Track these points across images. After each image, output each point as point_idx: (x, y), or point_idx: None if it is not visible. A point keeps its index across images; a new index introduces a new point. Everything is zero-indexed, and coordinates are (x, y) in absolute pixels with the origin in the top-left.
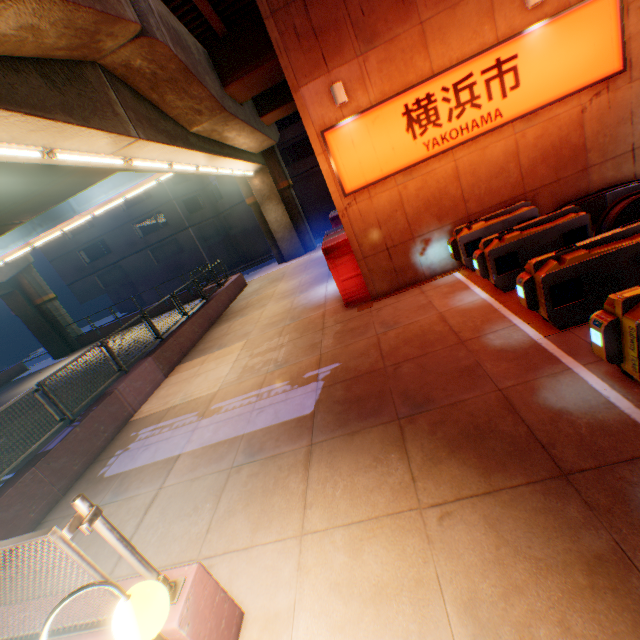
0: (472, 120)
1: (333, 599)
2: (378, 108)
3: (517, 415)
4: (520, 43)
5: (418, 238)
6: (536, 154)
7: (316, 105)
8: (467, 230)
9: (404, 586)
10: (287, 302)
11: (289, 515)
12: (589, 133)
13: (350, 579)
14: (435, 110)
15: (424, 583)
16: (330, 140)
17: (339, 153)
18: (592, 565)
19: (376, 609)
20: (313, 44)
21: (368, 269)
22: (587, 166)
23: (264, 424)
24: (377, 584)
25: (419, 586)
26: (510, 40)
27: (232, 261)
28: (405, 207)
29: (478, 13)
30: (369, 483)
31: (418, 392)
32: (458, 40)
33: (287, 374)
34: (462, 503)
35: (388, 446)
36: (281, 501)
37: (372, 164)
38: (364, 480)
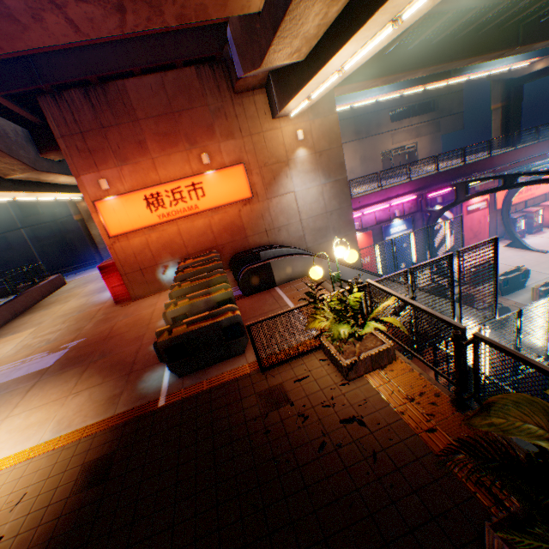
0: (184, 207)
1: (6, 434)
2: (130, 194)
3: (138, 354)
4: (204, 177)
5: (161, 264)
6: (221, 227)
7: (92, 186)
8: (185, 263)
9: (41, 421)
10: (85, 299)
11: (5, 413)
12: (245, 221)
13: (19, 426)
14: (163, 200)
15: (50, 418)
16: (100, 206)
17: (106, 214)
18: (111, 397)
19: (23, 431)
20: (90, 156)
21: (130, 281)
22: (247, 236)
23: (17, 376)
24: (30, 424)
25: (47, 420)
26: (199, 175)
27: (67, 260)
28: (152, 247)
29: (183, 160)
30: (55, 391)
31: (110, 349)
32: (174, 170)
33: (51, 347)
34: (88, 389)
35: (77, 374)
36: (4, 408)
37: (128, 222)
38: (54, 390)
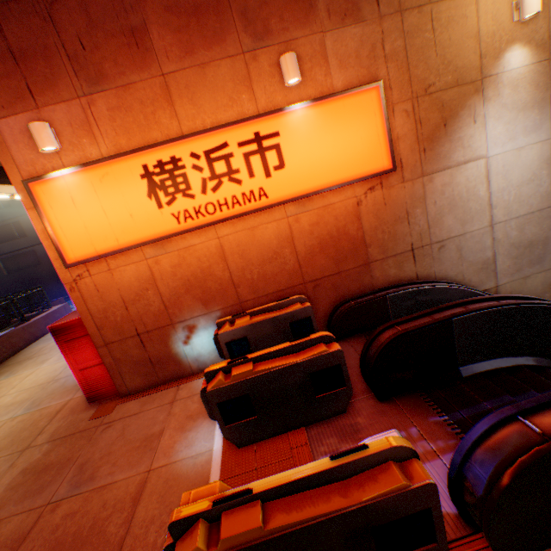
0: (233, 195)
1: None
2: (108, 162)
3: None
4: (282, 120)
5: (180, 323)
6: (314, 241)
7: (23, 145)
8: (232, 324)
9: None
10: (65, 363)
11: None
12: (368, 226)
13: None
14: (186, 177)
15: None
16: (40, 192)
17: (55, 210)
18: None
19: None
20: (13, 68)
21: (114, 357)
22: (369, 260)
23: None
24: None
25: None
26: (270, 114)
27: None
28: (160, 285)
29: (234, 78)
30: None
31: None
32: (213, 103)
33: None
34: None
35: None
36: None
37: (105, 230)
38: None
